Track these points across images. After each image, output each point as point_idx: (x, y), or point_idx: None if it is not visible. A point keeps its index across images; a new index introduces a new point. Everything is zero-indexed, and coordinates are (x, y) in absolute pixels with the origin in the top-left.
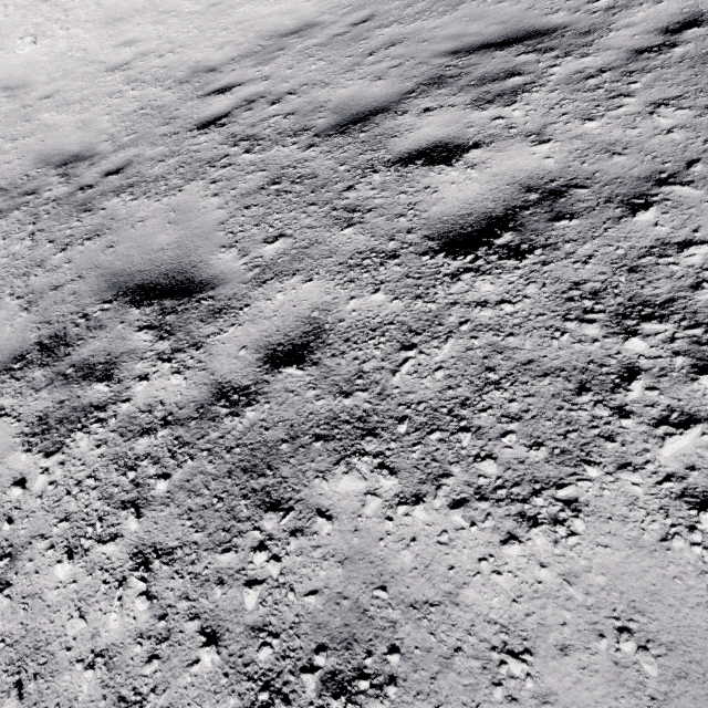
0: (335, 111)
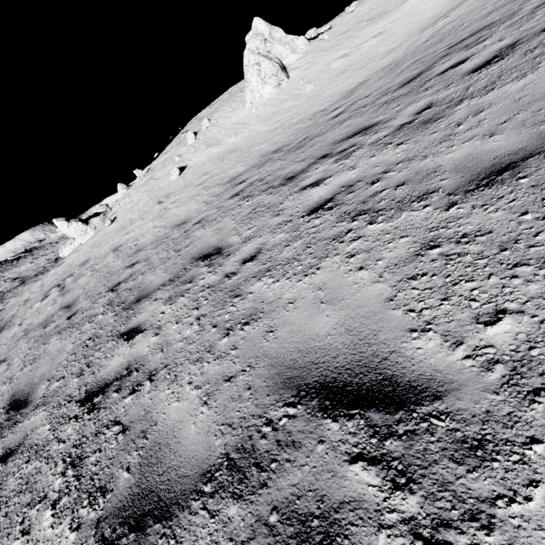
0: (399, 84)
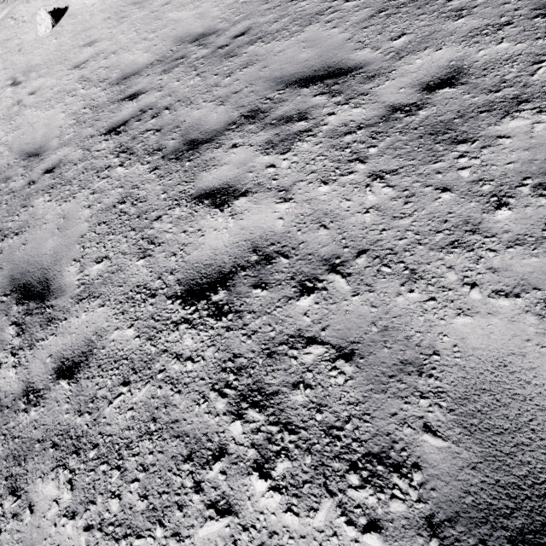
0: None
